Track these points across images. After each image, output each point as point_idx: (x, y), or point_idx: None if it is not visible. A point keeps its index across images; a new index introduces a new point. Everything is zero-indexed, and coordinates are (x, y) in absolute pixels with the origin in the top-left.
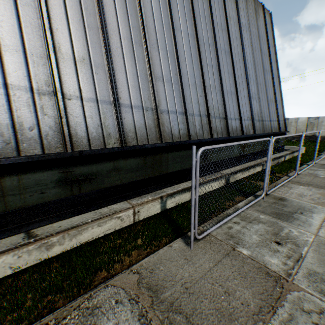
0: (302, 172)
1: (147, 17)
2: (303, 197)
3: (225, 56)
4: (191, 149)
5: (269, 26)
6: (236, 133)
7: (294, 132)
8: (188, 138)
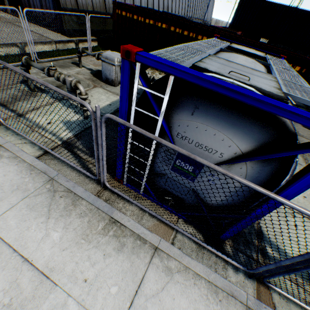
0: None
1: None
2: None
3: None
4: None
5: None
6: None
7: None
8: None
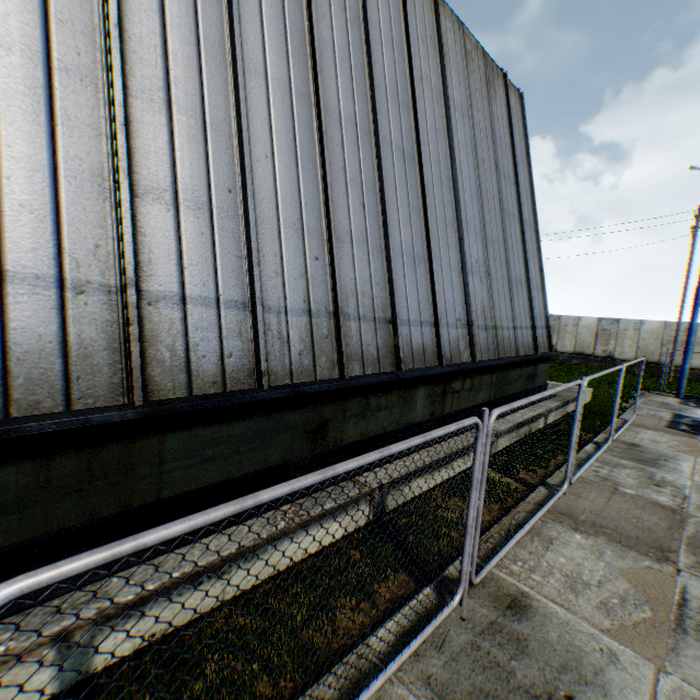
0: (583, 473)
1: (134, 6)
2: (581, 592)
3: (402, 164)
4: (265, 413)
5: (518, 120)
6: (424, 361)
7: (572, 347)
8: (255, 381)
